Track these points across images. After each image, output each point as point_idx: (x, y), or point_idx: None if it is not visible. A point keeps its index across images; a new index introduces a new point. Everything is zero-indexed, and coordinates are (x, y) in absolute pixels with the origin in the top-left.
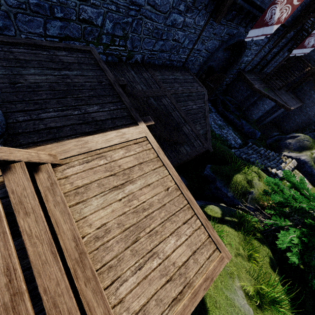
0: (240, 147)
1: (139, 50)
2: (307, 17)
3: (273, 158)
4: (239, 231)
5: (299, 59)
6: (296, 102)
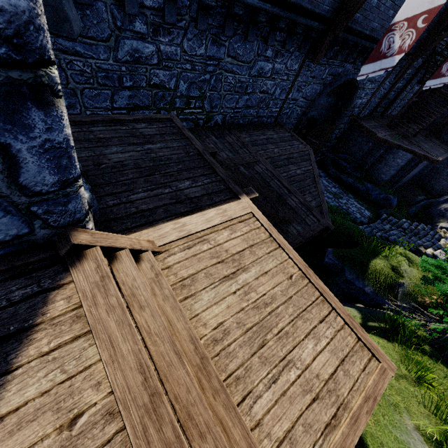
0: (371, 221)
1: (219, 110)
2: (438, 38)
3: (424, 233)
4: (395, 341)
5: (437, 91)
6: (444, 149)
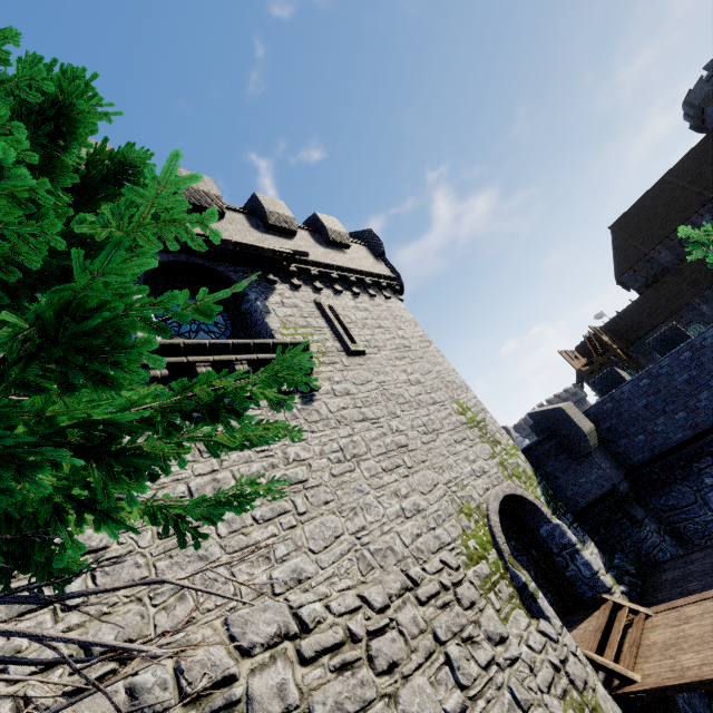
0: None
1: None
2: None
3: None
4: None
5: None
6: None
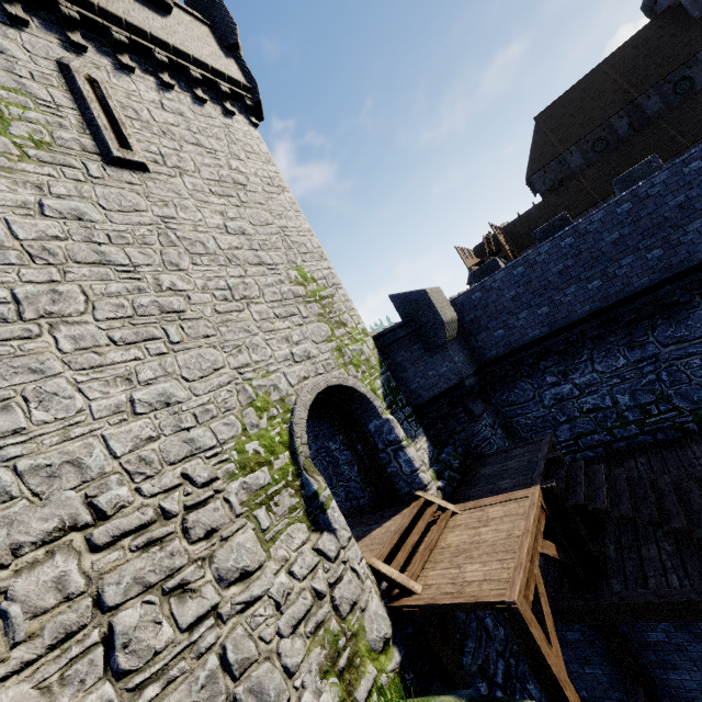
0: None
1: None
2: None
3: None
4: None
5: None
6: None
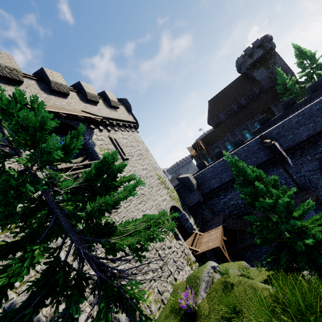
0: None
1: None
2: None
3: None
4: None
5: None
6: None
